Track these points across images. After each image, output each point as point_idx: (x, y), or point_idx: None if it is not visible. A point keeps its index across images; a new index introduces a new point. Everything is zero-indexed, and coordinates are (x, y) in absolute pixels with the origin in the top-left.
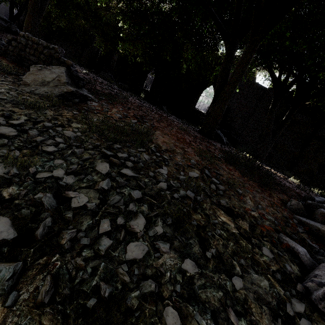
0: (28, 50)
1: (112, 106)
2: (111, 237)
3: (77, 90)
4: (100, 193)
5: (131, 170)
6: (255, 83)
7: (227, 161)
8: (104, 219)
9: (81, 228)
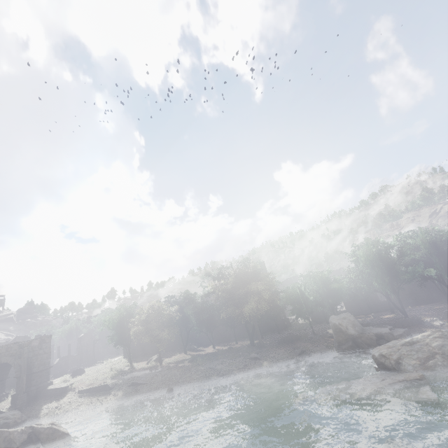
0: None
1: None
2: None
3: None
4: None
5: None
6: None
7: None
8: None
9: None
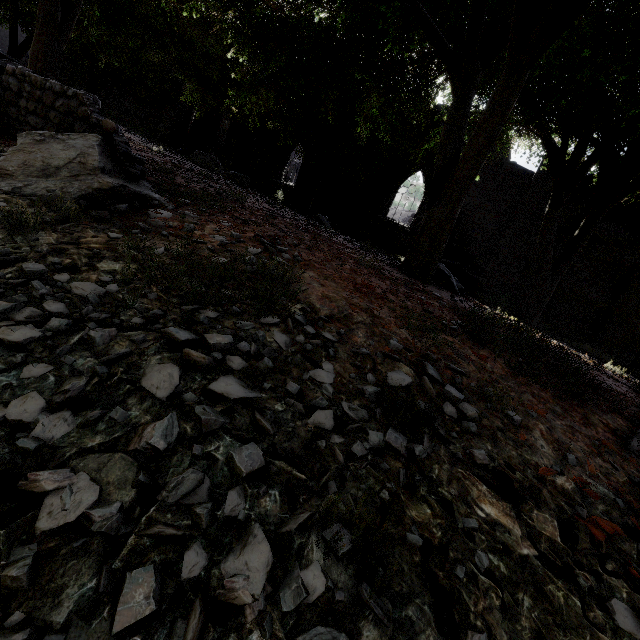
0: (24, 102)
1: (206, 219)
2: (155, 639)
3: (127, 184)
4: (142, 463)
5: (240, 381)
6: (509, 163)
7: (474, 337)
8: (141, 561)
9: (54, 614)
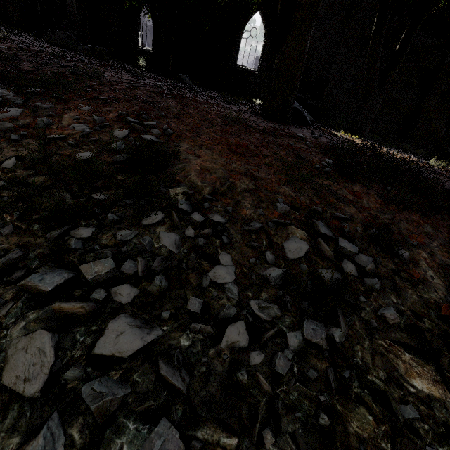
0: None
1: (63, 107)
2: None
3: None
4: None
5: (134, 318)
6: None
7: (345, 175)
8: None
9: None
